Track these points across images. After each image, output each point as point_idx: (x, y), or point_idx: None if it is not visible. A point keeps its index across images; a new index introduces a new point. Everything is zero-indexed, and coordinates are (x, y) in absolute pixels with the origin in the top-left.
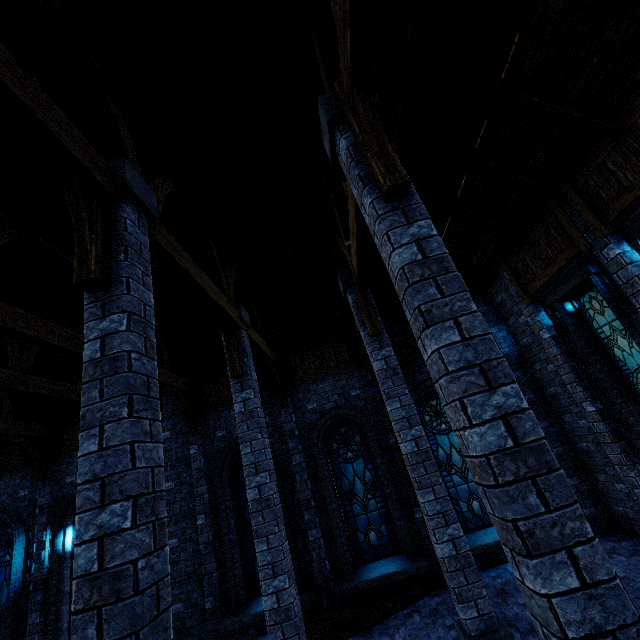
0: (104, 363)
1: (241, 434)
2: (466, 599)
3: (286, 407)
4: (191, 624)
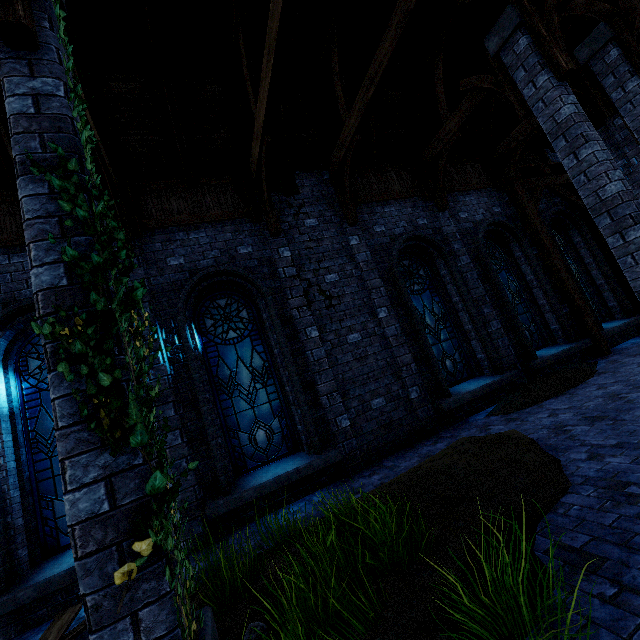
0: None
1: (585, 133)
2: None
3: (444, 211)
4: (398, 416)
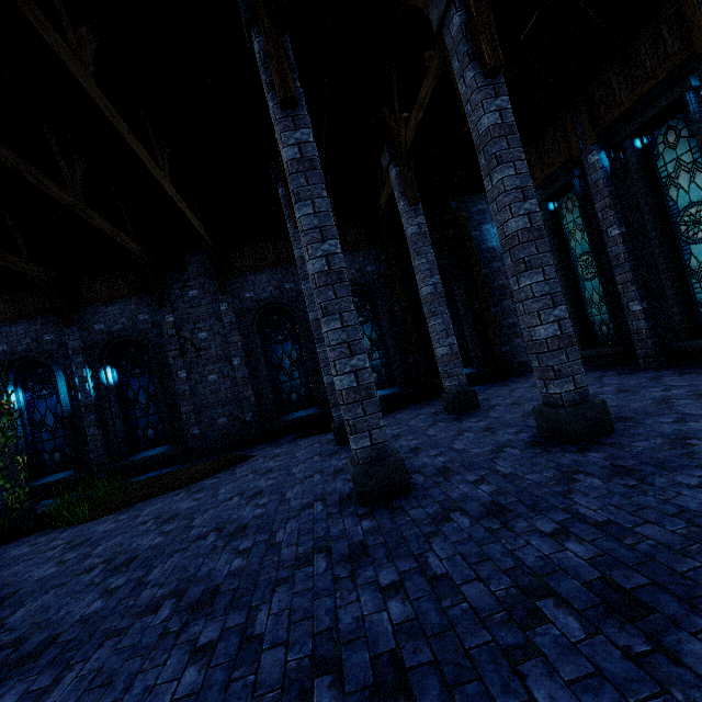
0: (304, 162)
1: (303, 273)
2: (453, 376)
3: None
4: (235, 431)
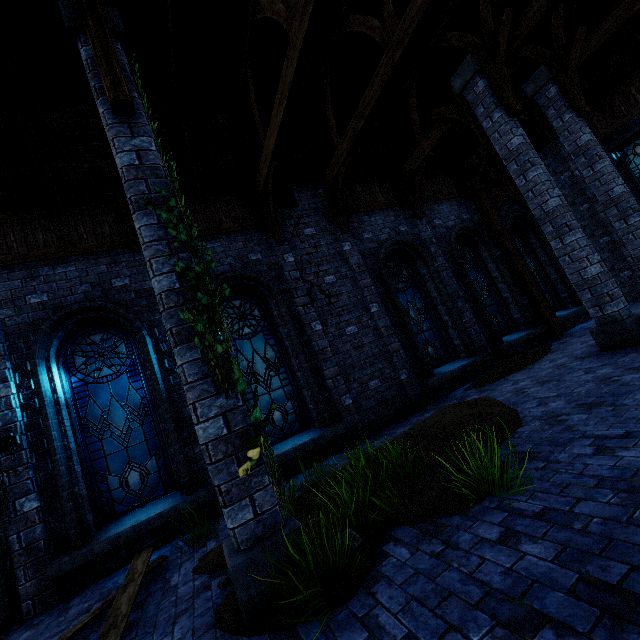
0: None
1: (531, 159)
2: None
3: (421, 218)
4: (391, 395)
